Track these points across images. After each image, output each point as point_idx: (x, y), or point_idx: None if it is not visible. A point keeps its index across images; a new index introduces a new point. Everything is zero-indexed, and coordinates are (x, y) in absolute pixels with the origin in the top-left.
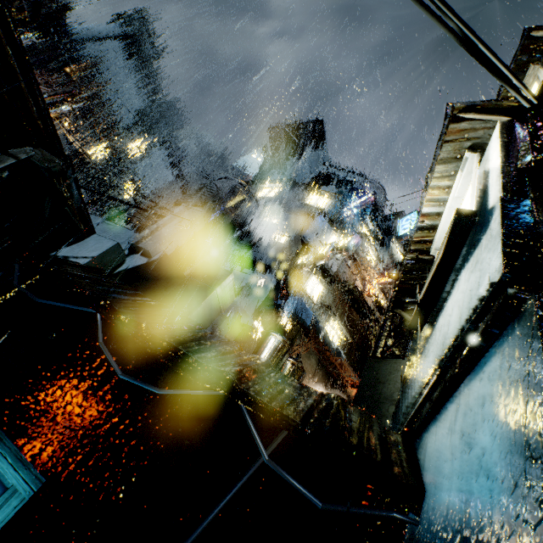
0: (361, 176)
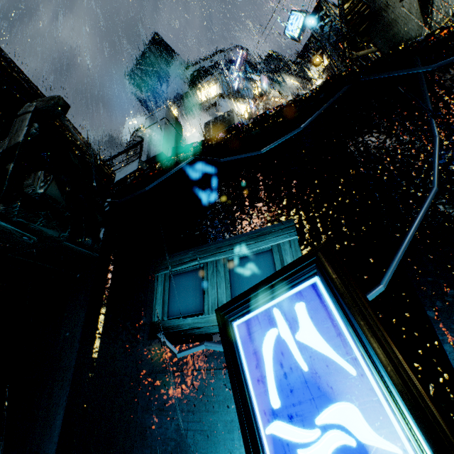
0: (220, 52)
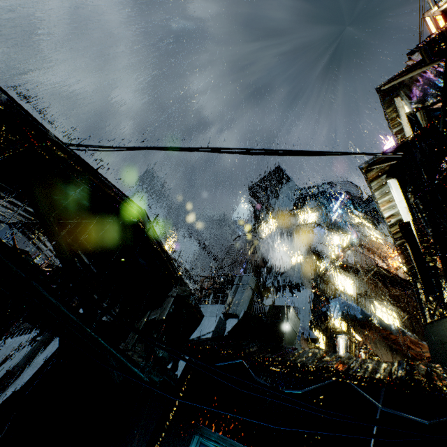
0: (328, 183)
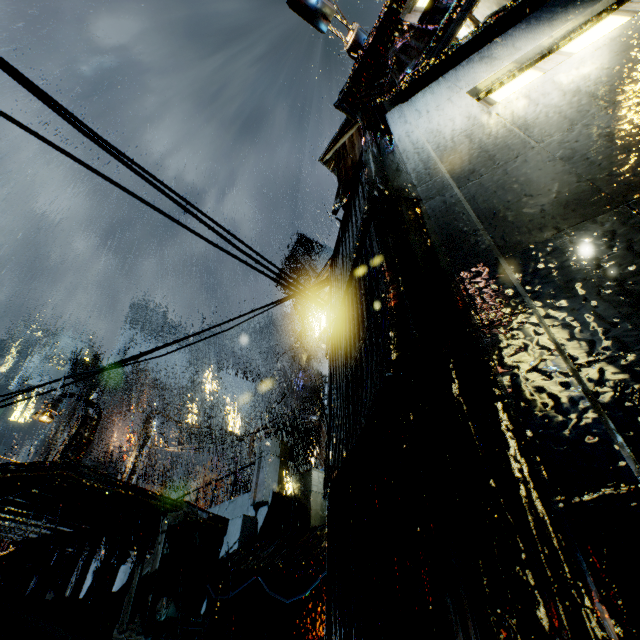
0: None
